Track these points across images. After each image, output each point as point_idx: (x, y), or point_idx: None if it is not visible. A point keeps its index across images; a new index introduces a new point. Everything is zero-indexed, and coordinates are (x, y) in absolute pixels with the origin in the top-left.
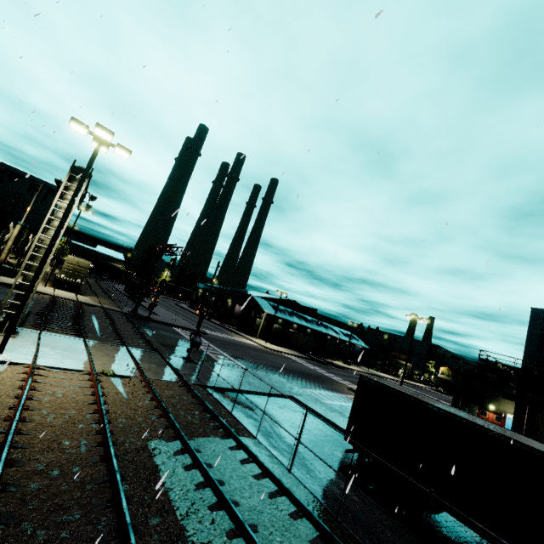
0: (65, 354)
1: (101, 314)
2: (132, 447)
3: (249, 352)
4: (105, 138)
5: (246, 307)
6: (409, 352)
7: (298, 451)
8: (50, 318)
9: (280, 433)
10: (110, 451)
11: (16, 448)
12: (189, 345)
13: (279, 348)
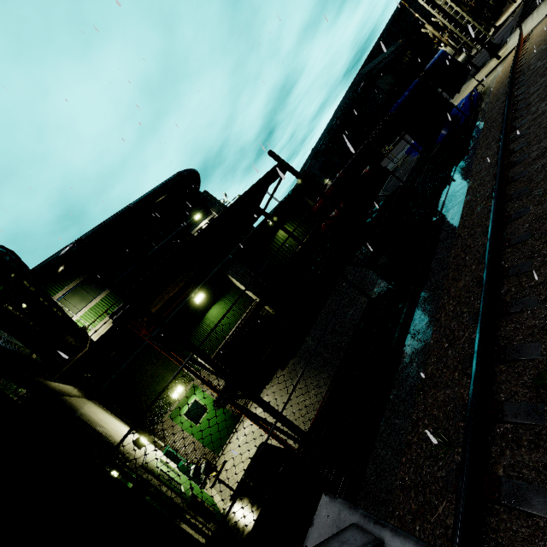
0: (543, 11)
1: None
2: None
3: None
4: None
5: None
6: None
7: None
8: (527, 12)
9: None
10: None
11: (520, 64)
12: None
13: None
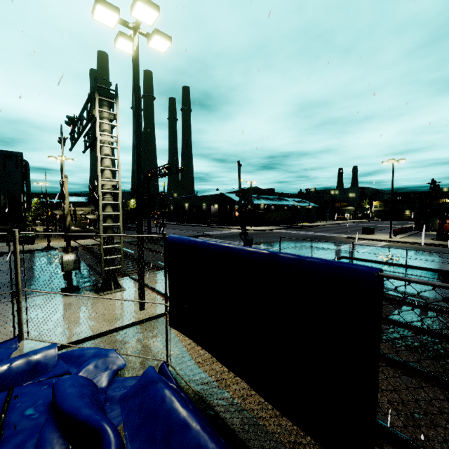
0: None
1: (133, 247)
2: (385, 350)
3: (254, 237)
4: (145, 21)
5: (221, 205)
6: (392, 192)
7: (425, 296)
8: None
9: (388, 286)
10: (409, 365)
11: None
12: (243, 245)
13: (263, 228)
